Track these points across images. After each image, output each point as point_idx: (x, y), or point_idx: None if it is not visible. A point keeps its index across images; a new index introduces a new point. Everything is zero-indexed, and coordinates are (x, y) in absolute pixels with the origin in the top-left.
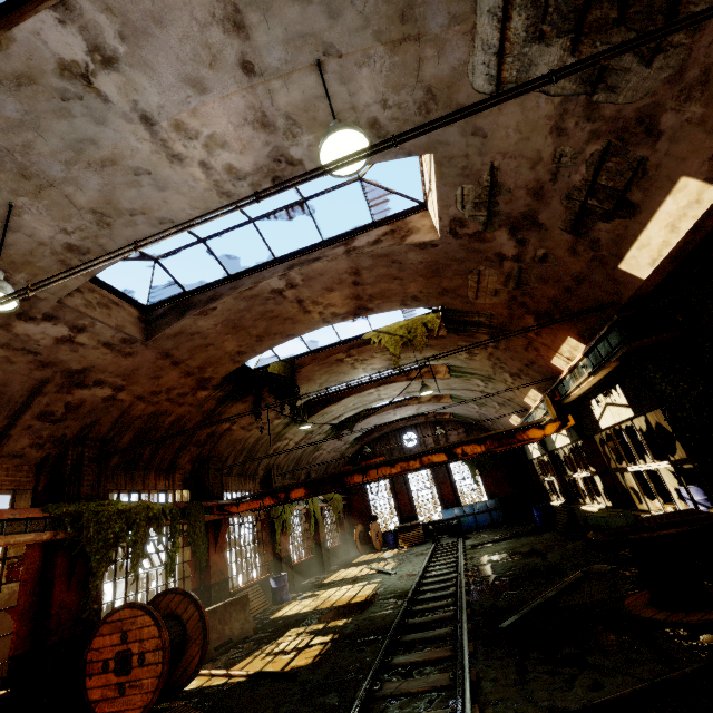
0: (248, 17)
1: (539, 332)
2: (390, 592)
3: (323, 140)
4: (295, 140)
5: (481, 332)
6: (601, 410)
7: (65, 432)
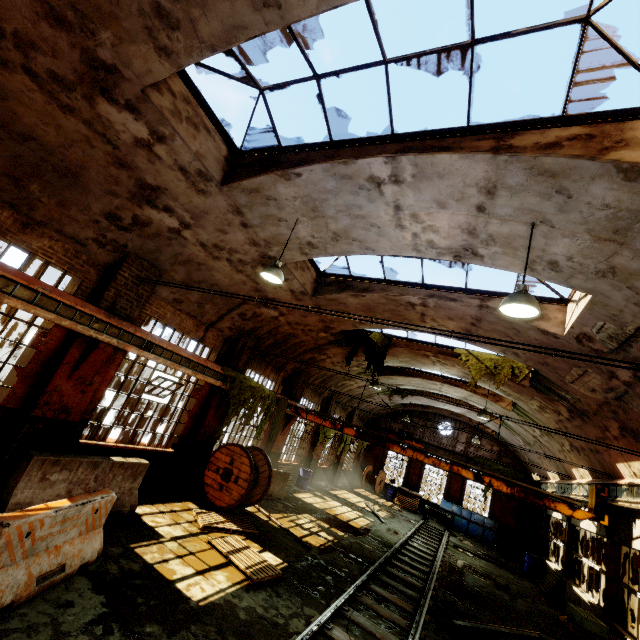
0: (500, 191)
1: (618, 438)
2: (378, 535)
3: (508, 303)
4: (486, 246)
5: (562, 403)
6: None
7: (245, 327)
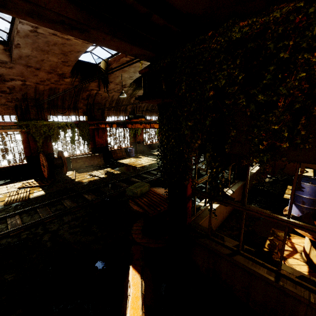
0: None
1: None
2: (148, 167)
3: None
4: None
5: None
6: None
7: (17, 97)
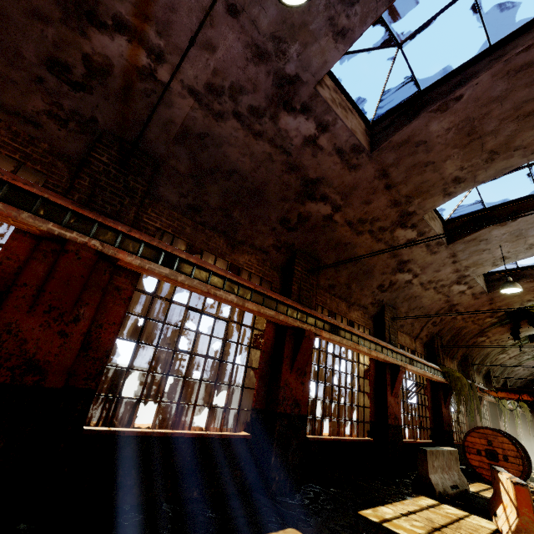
0: None
1: None
2: None
3: None
4: None
5: None
6: None
7: (434, 331)
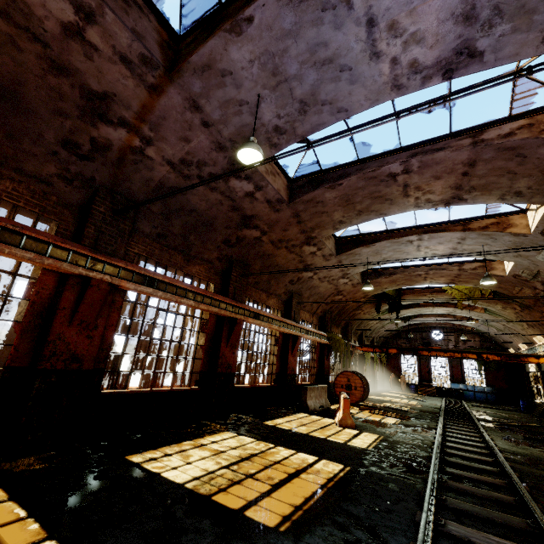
0: (467, 239)
1: None
2: (428, 406)
3: (484, 282)
4: (462, 252)
5: (514, 303)
6: None
7: (326, 308)
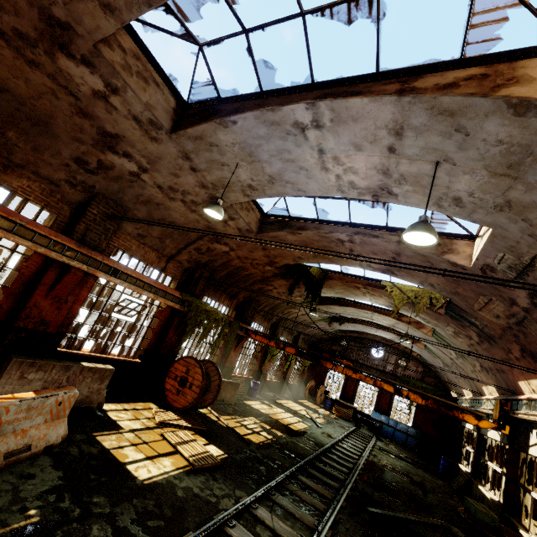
0: (407, 132)
1: (519, 359)
2: (313, 437)
3: (409, 231)
4: (399, 185)
5: (472, 329)
6: (536, 441)
7: (201, 260)
